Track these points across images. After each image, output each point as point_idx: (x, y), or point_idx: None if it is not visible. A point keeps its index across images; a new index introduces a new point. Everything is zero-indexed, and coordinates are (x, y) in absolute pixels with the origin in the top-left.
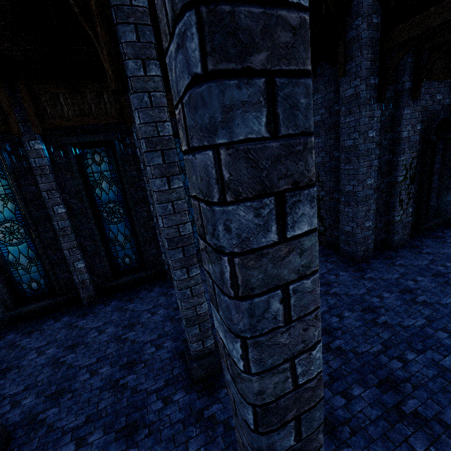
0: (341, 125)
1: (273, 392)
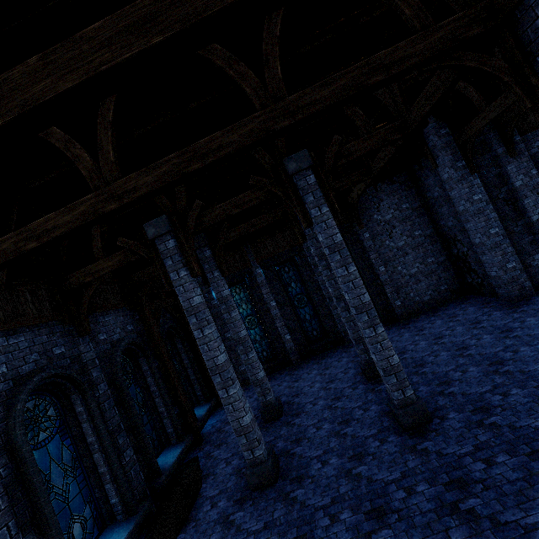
0: (450, 197)
1: (356, 304)
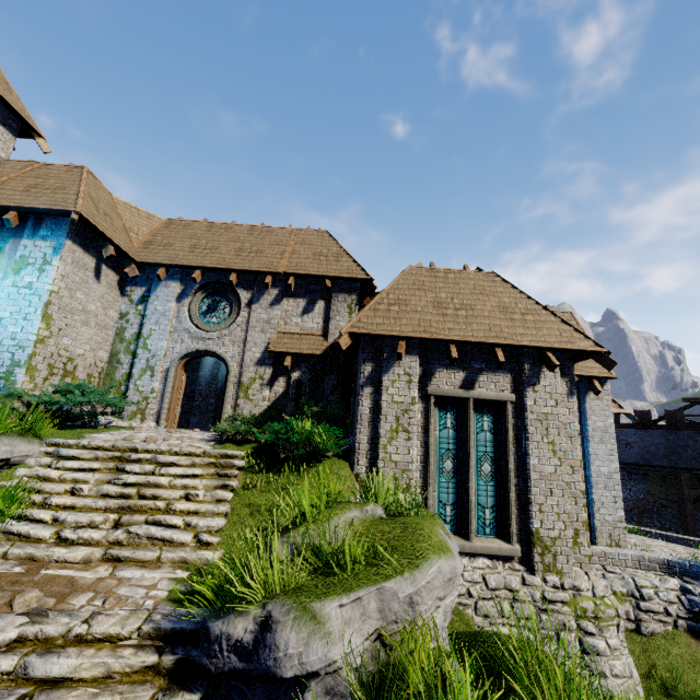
0: None
1: None
